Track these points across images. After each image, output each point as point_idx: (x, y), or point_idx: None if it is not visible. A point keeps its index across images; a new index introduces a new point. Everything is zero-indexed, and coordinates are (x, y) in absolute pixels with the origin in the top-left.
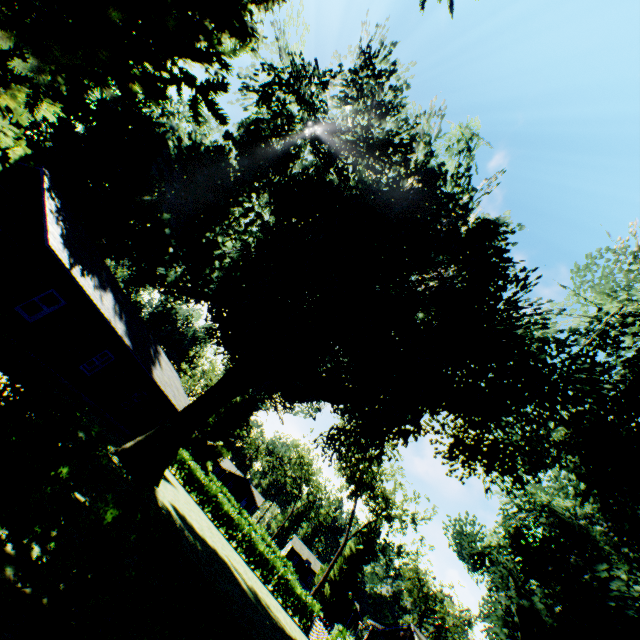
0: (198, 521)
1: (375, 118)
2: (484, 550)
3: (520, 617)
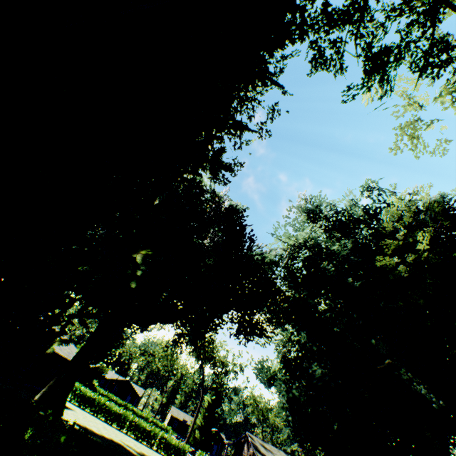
0: (96, 426)
1: None
2: (273, 374)
3: (290, 403)
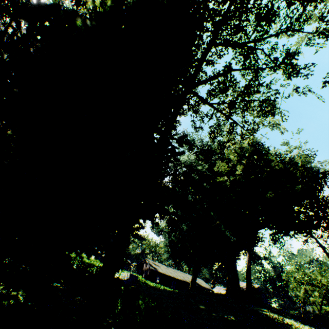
0: None
1: None
2: (161, 229)
3: (170, 243)
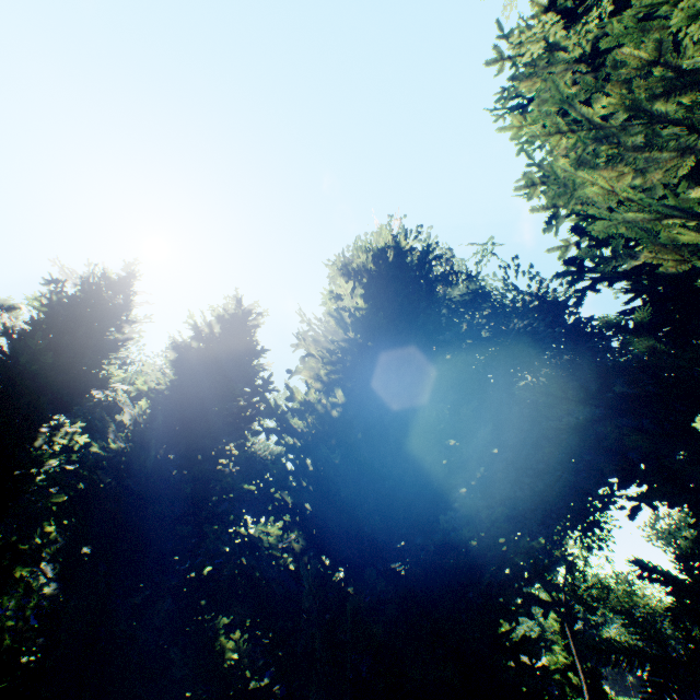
0: None
1: (443, 287)
2: (694, 534)
3: None
